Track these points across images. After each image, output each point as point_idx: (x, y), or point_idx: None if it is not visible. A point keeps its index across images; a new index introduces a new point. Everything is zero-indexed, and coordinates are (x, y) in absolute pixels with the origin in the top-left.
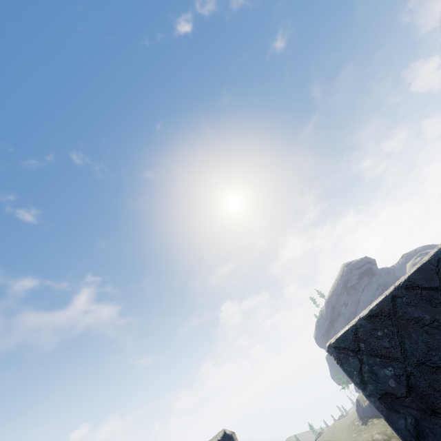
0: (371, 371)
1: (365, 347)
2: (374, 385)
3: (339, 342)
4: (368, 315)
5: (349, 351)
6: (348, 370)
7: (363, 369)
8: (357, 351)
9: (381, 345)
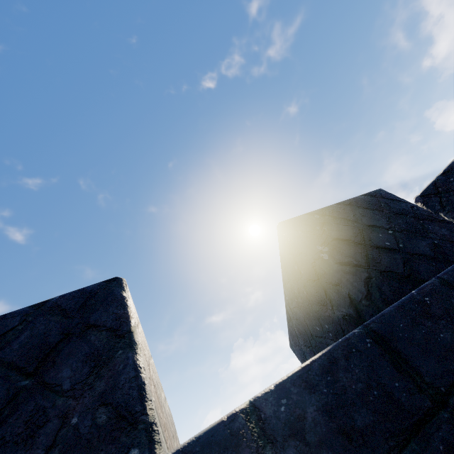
0: (448, 200)
1: (442, 189)
2: (450, 206)
3: (423, 193)
4: (443, 173)
5: (431, 195)
6: (431, 204)
7: (442, 201)
8: (437, 193)
9: (453, 185)
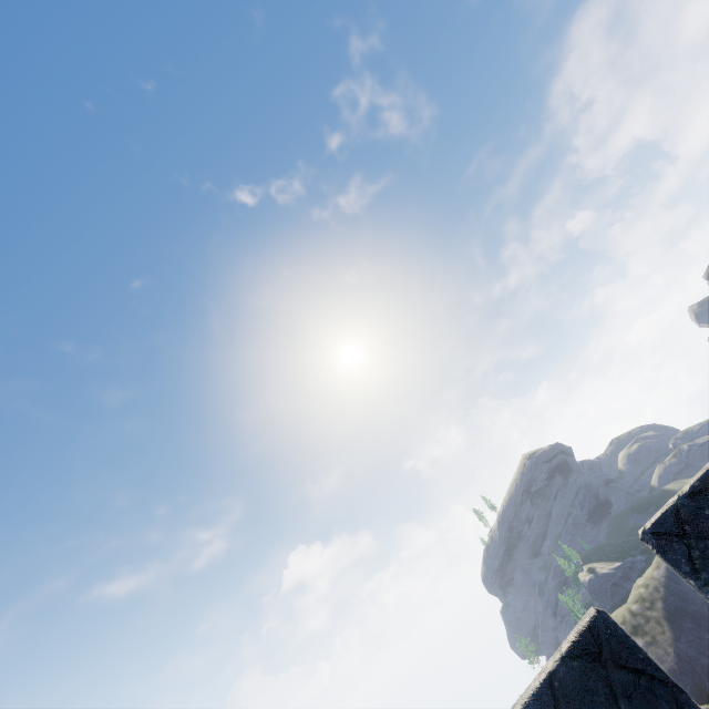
0: (703, 557)
1: (692, 530)
2: (708, 572)
3: (657, 527)
4: (690, 493)
5: (672, 535)
6: (673, 558)
7: (693, 555)
8: (682, 535)
9: None
